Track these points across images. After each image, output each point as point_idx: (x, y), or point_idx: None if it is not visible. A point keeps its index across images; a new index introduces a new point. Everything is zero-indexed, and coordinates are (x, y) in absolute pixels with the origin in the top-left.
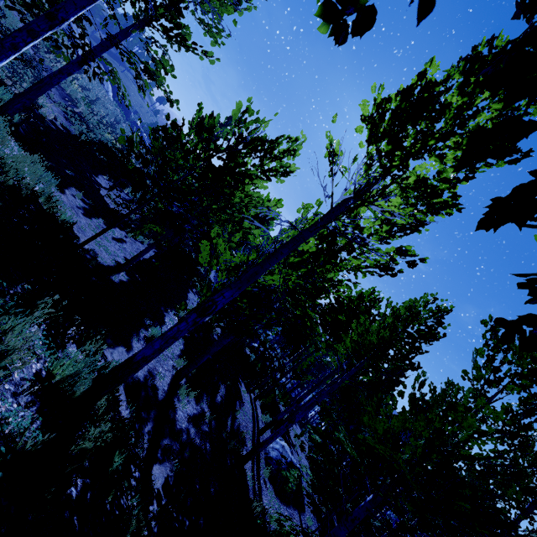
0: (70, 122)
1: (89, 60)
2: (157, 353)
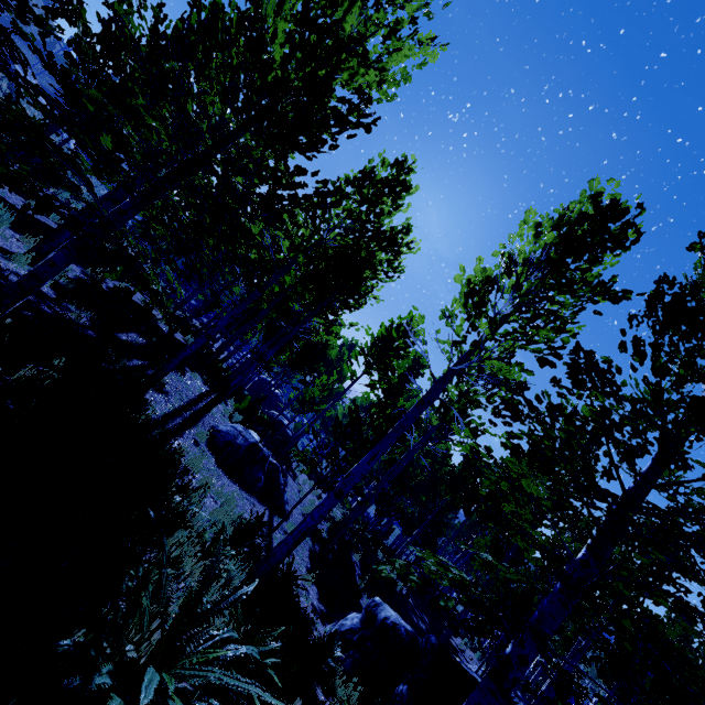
0: None
1: None
2: None
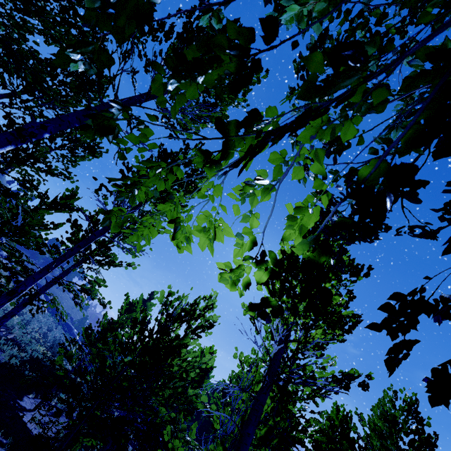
0: (2, 350)
1: (33, 299)
2: None
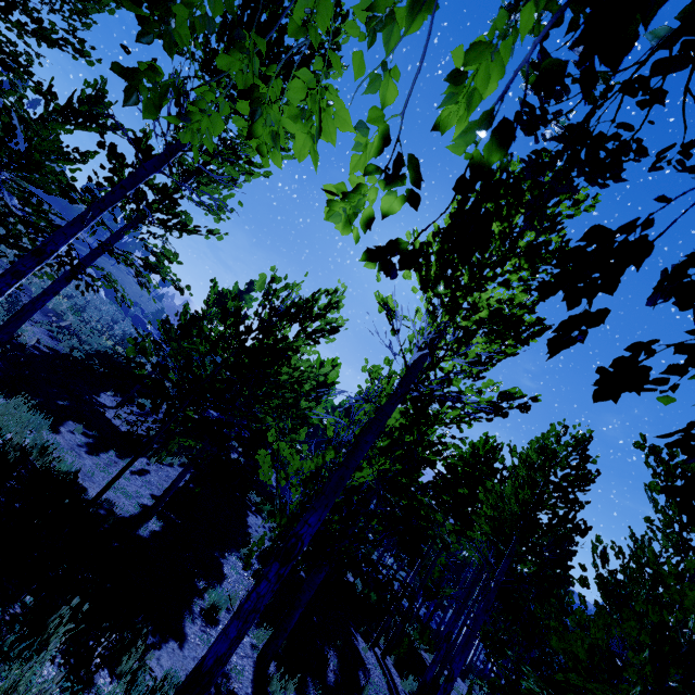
0: (57, 339)
1: (78, 273)
2: (235, 645)
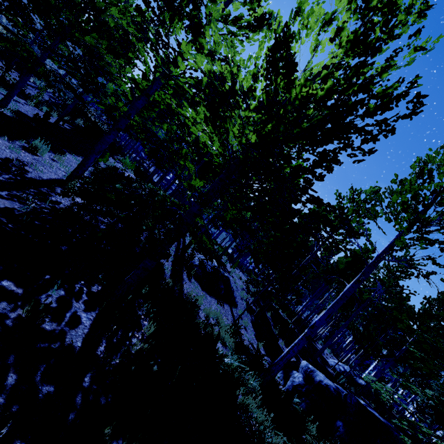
0: None
1: None
2: None
